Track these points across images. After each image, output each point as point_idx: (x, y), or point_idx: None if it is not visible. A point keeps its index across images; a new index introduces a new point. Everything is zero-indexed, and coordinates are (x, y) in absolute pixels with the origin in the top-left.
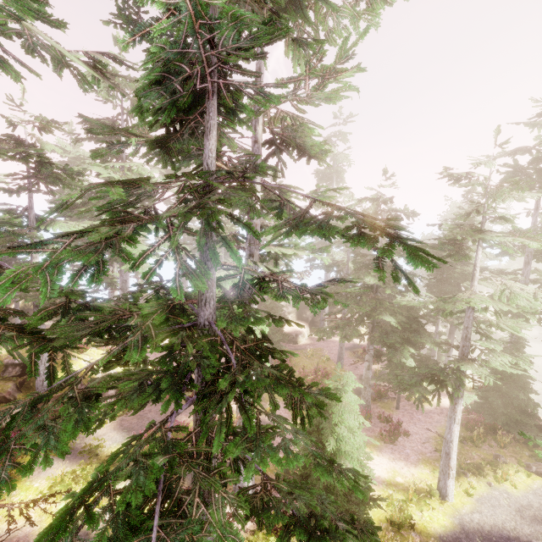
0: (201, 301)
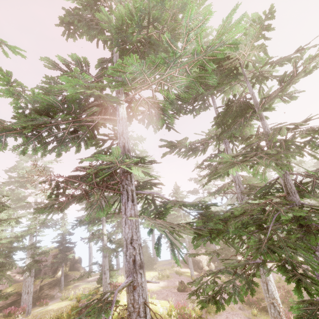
0: (291, 192)
